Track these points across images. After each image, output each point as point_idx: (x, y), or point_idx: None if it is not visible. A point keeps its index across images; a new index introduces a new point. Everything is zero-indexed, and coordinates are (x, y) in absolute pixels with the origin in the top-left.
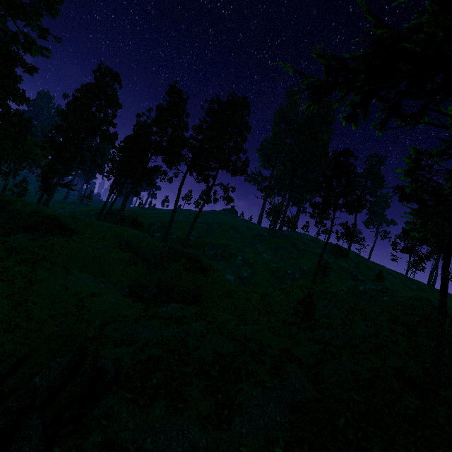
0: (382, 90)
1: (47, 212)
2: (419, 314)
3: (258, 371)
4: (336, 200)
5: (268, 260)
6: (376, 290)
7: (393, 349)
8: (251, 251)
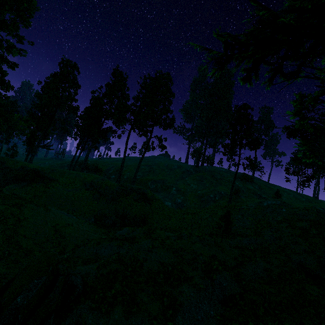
0: (267, 56)
1: (31, 166)
2: (310, 220)
3: (193, 275)
4: (240, 141)
5: (195, 189)
6: (276, 204)
7: (294, 249)
8: (182, 183)
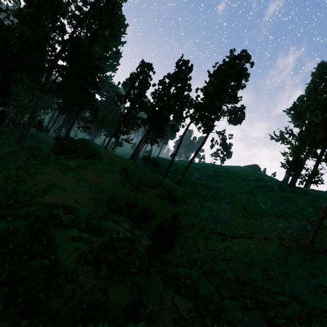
0: None
1: (99, 149)
2: None
3: None
4: None
5: (263, 210)
6: None
7: None
8: (245, 198)
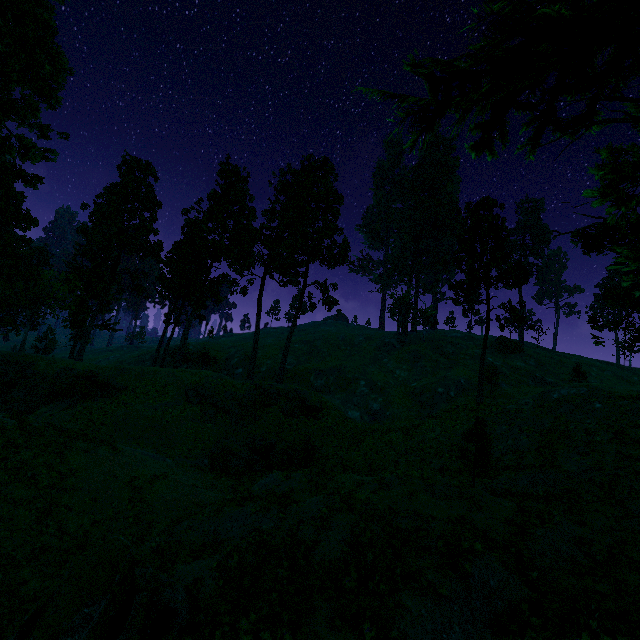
0: (520, 93)
1: (81, 367)
2: None
3: (421, 567)
4: (486, 272)
5: (405, 379)
6: (580, 395)
7: (633, 488)
8: (377, 370)
